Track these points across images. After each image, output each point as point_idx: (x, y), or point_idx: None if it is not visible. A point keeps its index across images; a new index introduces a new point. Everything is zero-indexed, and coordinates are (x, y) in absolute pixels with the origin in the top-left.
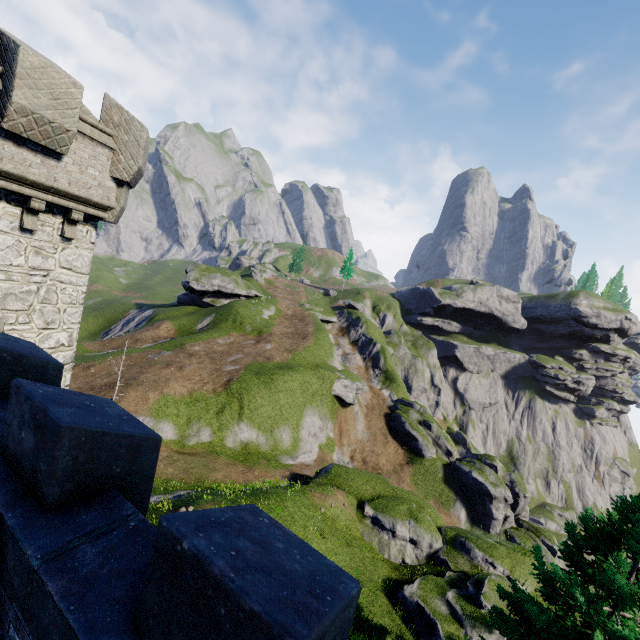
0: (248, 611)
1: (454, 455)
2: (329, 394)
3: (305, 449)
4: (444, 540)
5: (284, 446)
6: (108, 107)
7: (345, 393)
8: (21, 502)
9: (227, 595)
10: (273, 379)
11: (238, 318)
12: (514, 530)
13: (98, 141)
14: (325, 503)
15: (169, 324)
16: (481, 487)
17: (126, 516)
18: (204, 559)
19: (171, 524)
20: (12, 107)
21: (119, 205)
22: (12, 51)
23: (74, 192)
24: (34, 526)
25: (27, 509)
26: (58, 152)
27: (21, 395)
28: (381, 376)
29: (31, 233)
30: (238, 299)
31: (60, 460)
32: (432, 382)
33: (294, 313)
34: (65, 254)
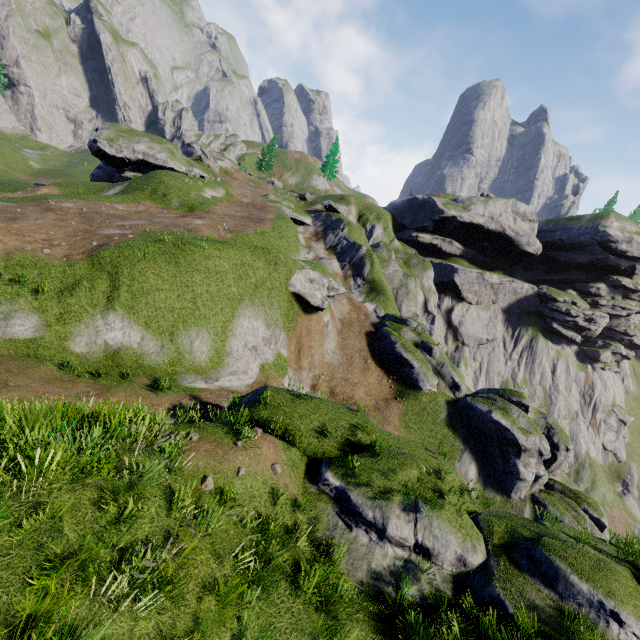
0: None
1: (463, 389)
2: (284, 290)
3: (235, 368)
4: (489, 546)
5: (195, 360)
6: None
7: (310, 290)
8: None
9: None
10: (184, 251)
11: (161, 188)
12: (545, 495)
13: None
14: (222, 467)
15: (54, 190)
16: (504, 434)
17: None
18: None
19: None
20: None
21: None
22: None
23: None
24: None
25: None
26: None
27: None
28: (364, 287)
29: None
30: None
31: None
32: (425, 308)
33: (252, 202)
34: None
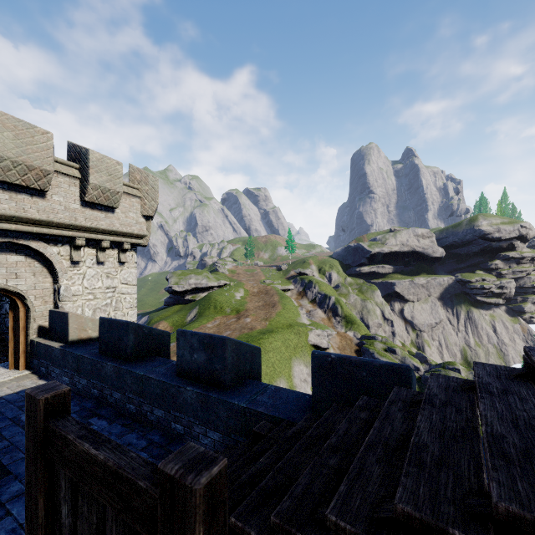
0: (378, 366)
1: (421, 369)
2: (307, 345)
3: None
4: None
5: None
6: (132, 172)
7: (319, 341)
8: (210, 389)
9: (365, 365)
10: (260, 343)
11: (217, 304)
12: None
13: (132, 194)
14: None
15: (164, 323)
16: None
17: (266, 386)
18: (346, 357)
19: (320, 352)
20: (90, 186)
21: (149, 233)
22: (84, 154)
23: (124, 231)
24: (227, 395)
25: (216, 391)
26: (114, 207)
27: (187, 335)
28: (342, 321)
29: (102, 264)
30: (212, 290)
31: (228, 359)
32: (384, 317)
33: (259, 290)
34: (122, 274)
